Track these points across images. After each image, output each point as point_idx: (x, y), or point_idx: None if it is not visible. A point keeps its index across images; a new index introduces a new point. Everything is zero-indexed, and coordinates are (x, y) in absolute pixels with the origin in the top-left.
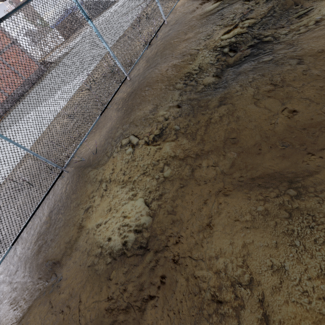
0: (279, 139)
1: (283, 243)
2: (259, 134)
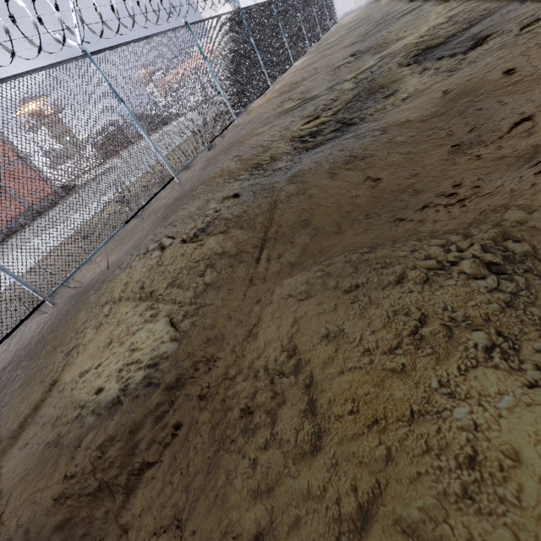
0: (362, 211)
1: (343, 301)
2: (337, 210)
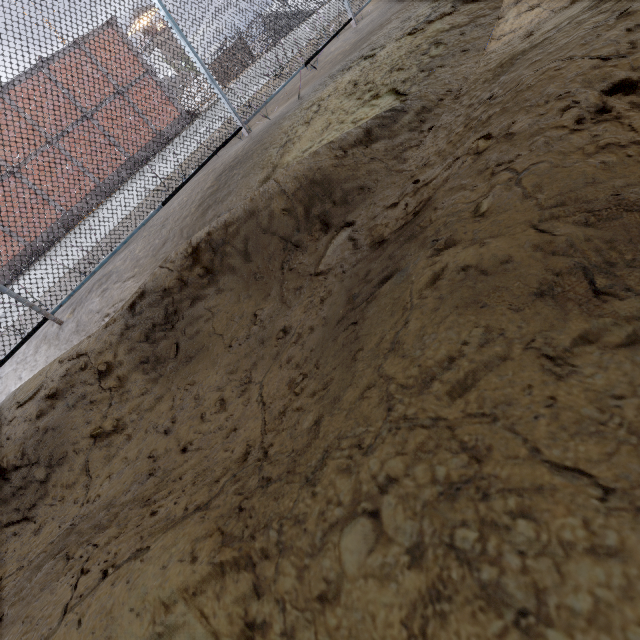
0: None
1: None
2: None
